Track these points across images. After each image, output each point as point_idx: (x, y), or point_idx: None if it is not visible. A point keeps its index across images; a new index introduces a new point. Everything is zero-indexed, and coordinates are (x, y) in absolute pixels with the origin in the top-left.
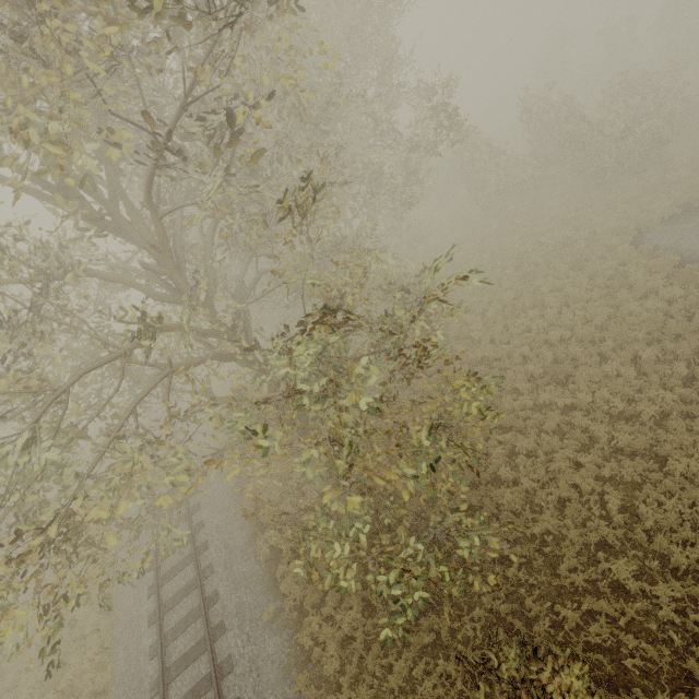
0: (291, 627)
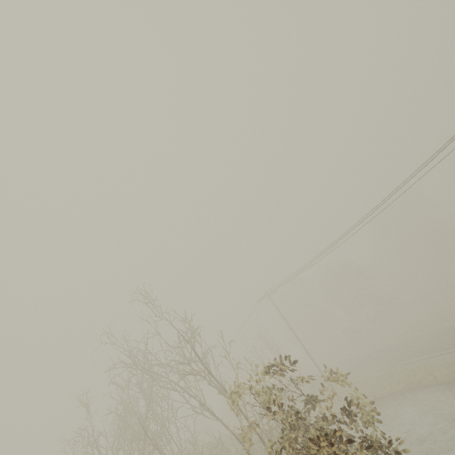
0: None
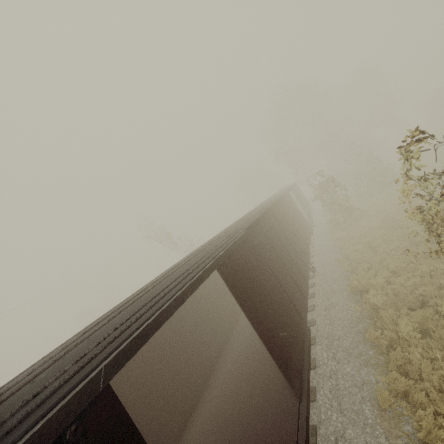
0: None
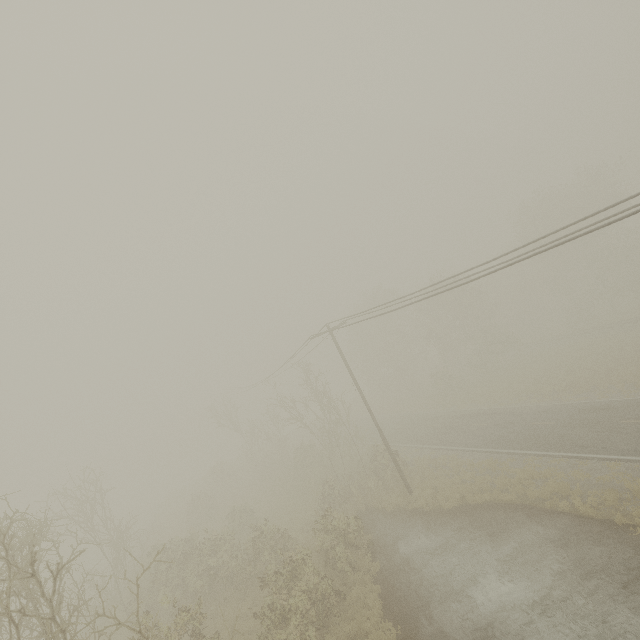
0: None
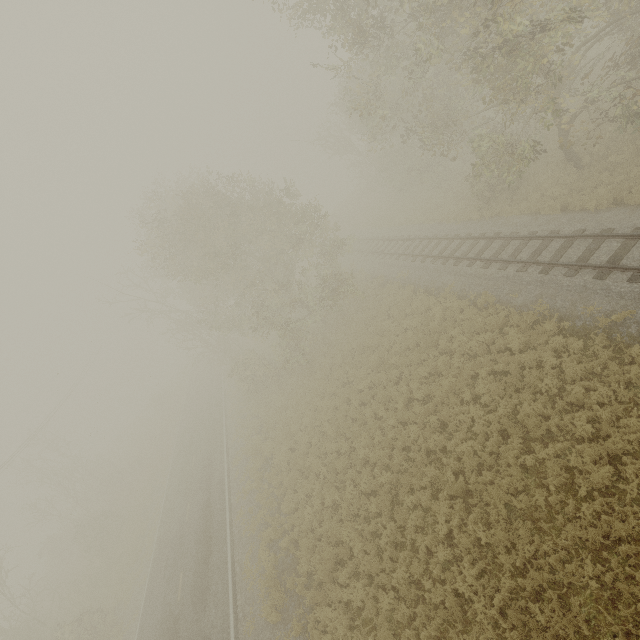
0: (614, 207)
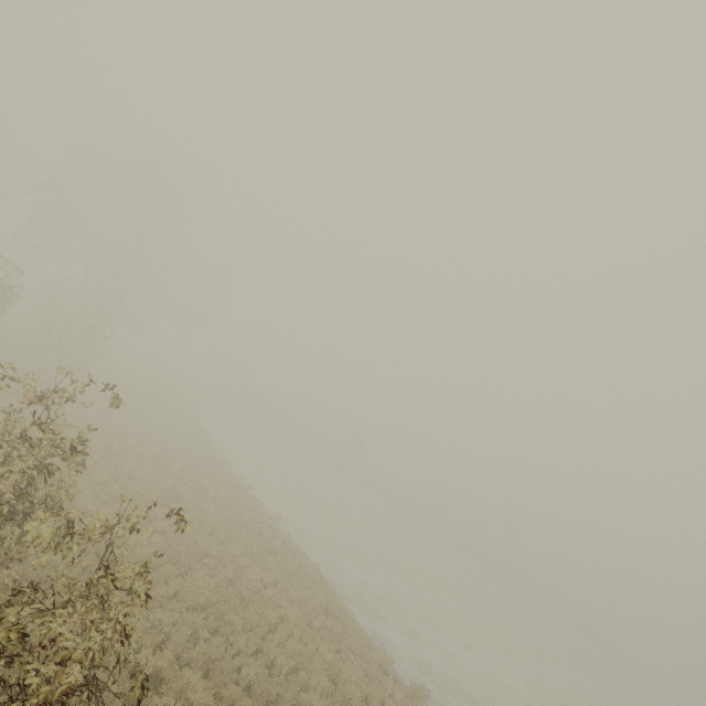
0: None
